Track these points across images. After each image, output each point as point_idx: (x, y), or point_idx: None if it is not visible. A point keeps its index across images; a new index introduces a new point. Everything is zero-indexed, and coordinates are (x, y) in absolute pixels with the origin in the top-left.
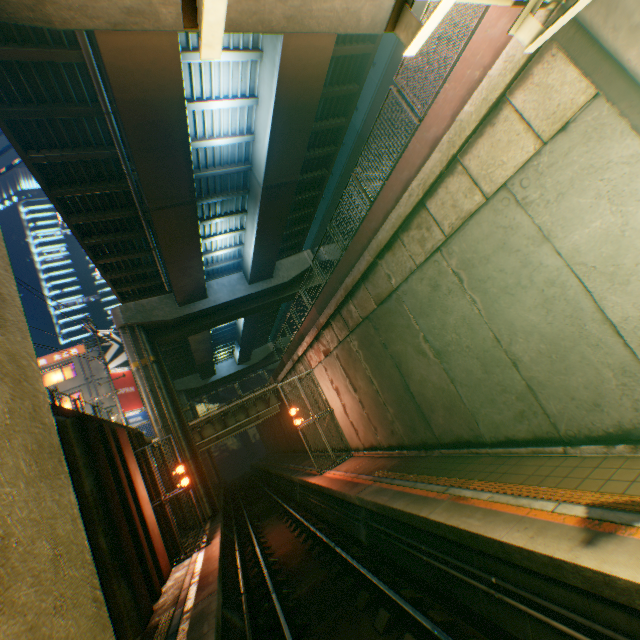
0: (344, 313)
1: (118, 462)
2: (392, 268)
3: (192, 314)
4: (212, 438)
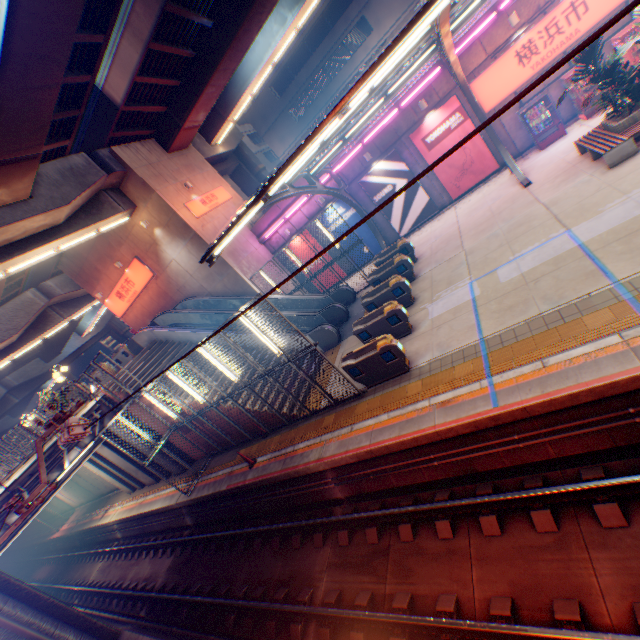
0: None
1: None
2: None
3: None
4: None
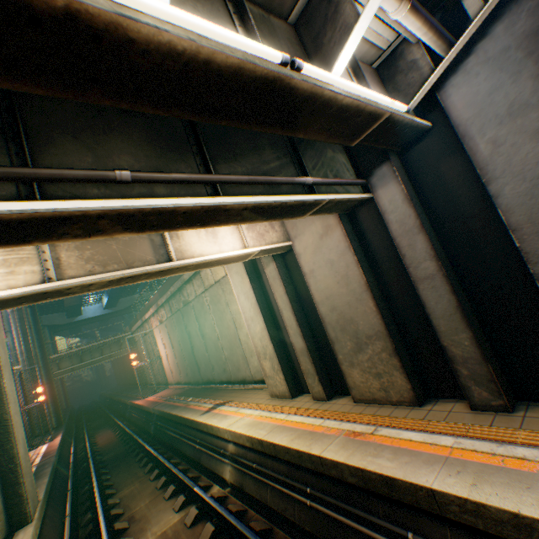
0: (171, 303)
1: None
2: (190, 291)
3: None
4: (68, 369)
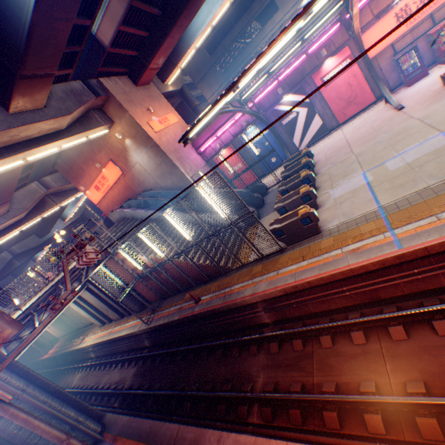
0: None
1: None
2: None
3: None
4: None
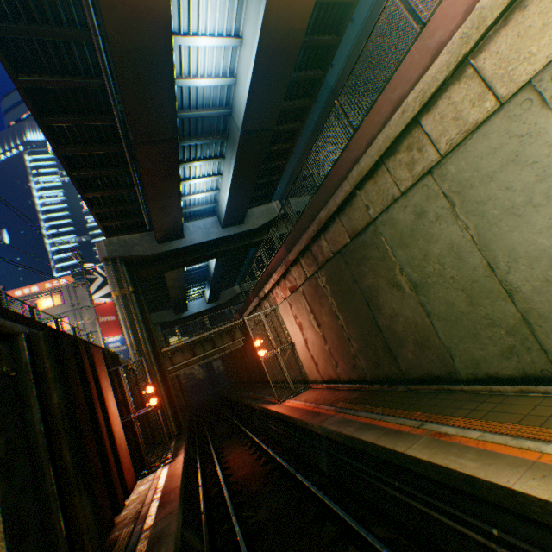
0: (314, 249)
1: (90, 378)
2: (372, 198)
3: (169, 251)
4: (181, 365)
